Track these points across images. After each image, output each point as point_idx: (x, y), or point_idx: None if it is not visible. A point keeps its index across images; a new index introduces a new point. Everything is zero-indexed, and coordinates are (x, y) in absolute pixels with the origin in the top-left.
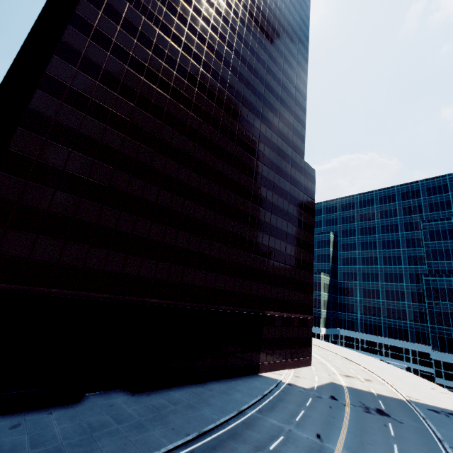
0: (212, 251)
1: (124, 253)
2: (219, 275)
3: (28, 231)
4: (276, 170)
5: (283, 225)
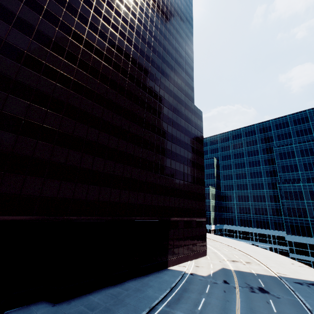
0: (125, 173)
1: (42, 178)
2: (132, 192)
3: None
4: (174, 110)
5: (181, 151)
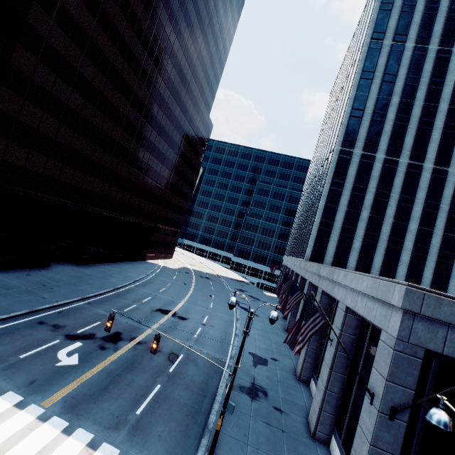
0: (137, 179)
1: (85, 173)
2: (138, 197)
3: (24, 146)
4: (190, 121)
5: (182, 166)
